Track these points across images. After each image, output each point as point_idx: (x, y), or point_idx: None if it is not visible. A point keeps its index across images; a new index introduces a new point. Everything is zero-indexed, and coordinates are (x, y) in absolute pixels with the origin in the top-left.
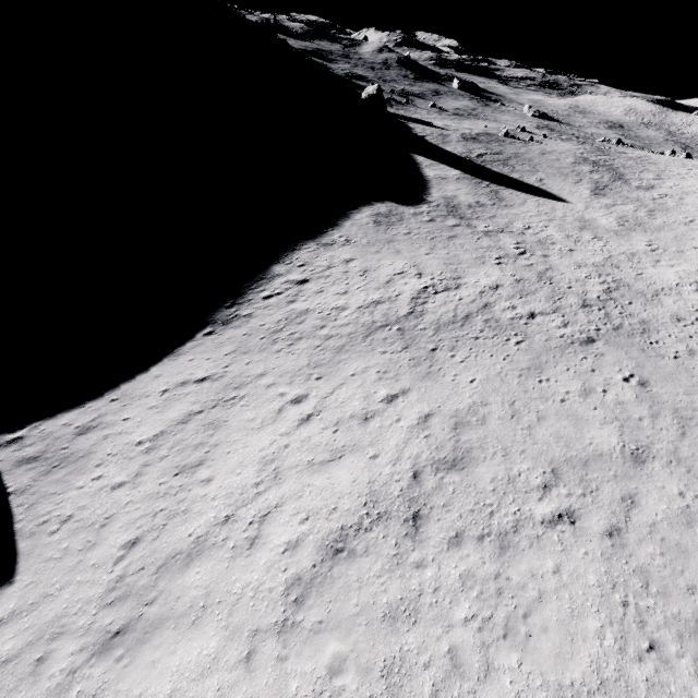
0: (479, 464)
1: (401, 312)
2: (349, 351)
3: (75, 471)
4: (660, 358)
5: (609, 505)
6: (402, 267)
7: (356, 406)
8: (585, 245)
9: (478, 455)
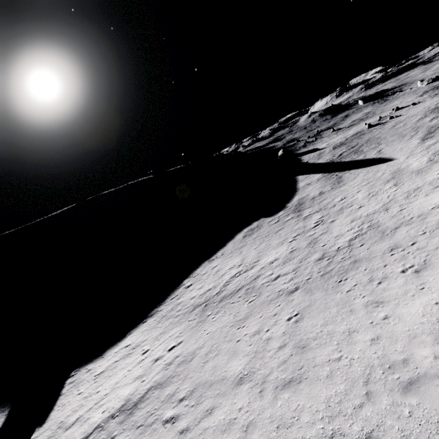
0: (170, 385)
1: (214, 293)
2: (178, 322)
3: (77, 387)
4: (333, 294)
5: (197, 413)
6: (235, 263)
7: (158, 353)
8: (376, 198)
9: (174, 379)
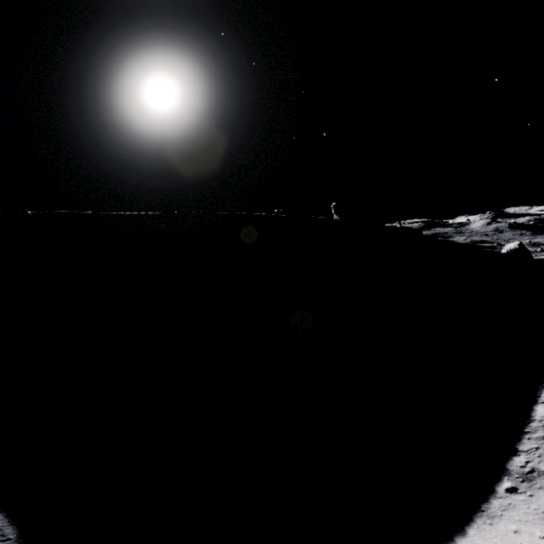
0: None
1: None
2: None
3: None
4: None
5: None
6: None
7: None
8: None
9: None
